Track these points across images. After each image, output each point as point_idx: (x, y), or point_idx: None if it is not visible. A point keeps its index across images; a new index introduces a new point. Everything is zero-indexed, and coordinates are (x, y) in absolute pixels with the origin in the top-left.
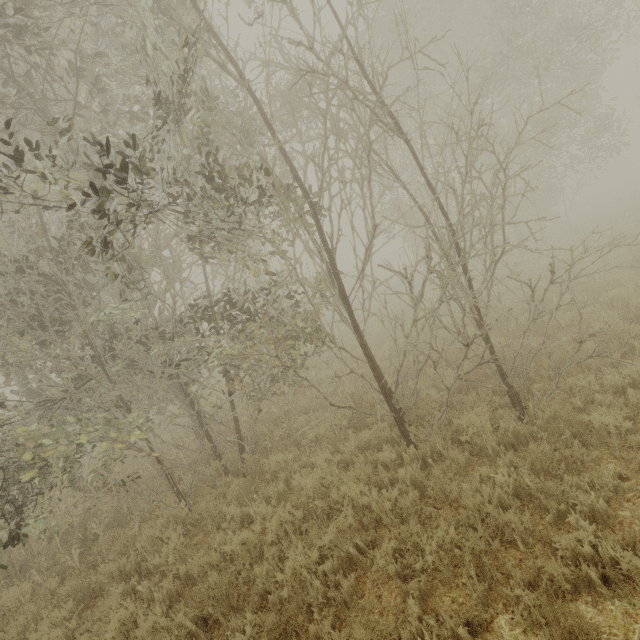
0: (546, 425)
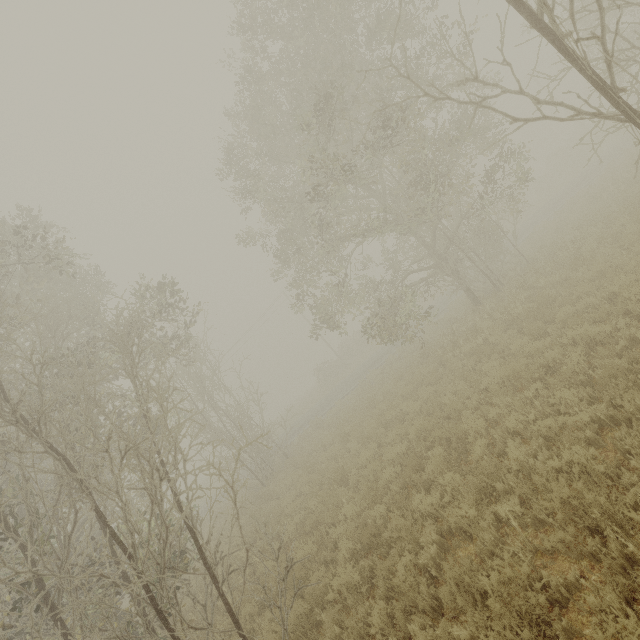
0: None
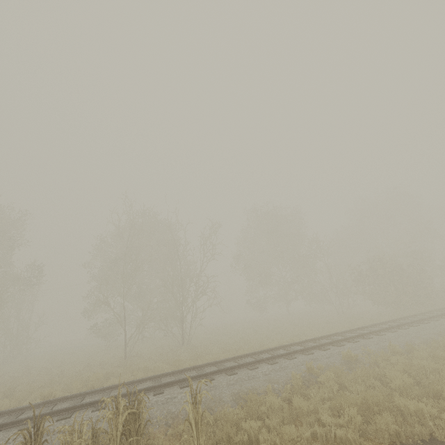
0: None
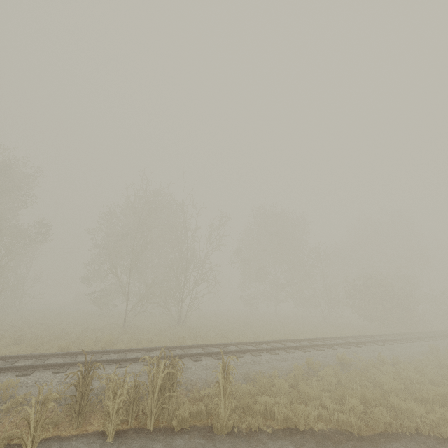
0: None
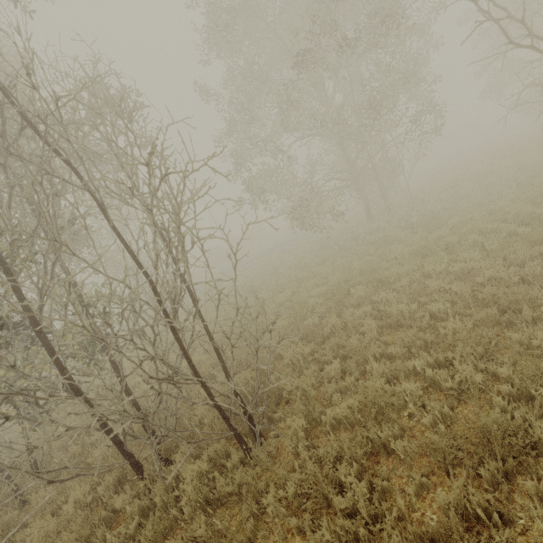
0: (237, 489)
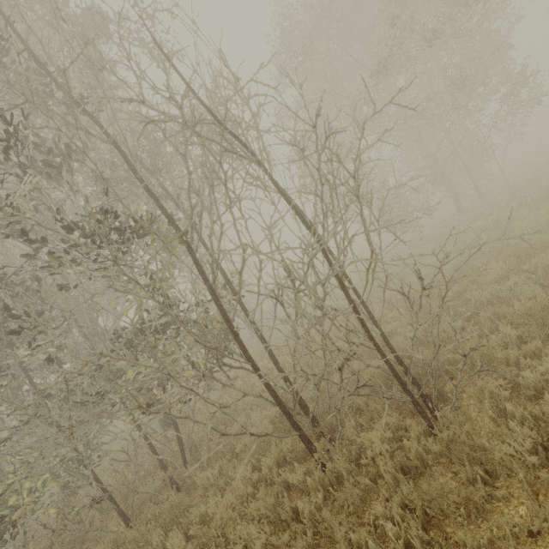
0: (446, 450)
